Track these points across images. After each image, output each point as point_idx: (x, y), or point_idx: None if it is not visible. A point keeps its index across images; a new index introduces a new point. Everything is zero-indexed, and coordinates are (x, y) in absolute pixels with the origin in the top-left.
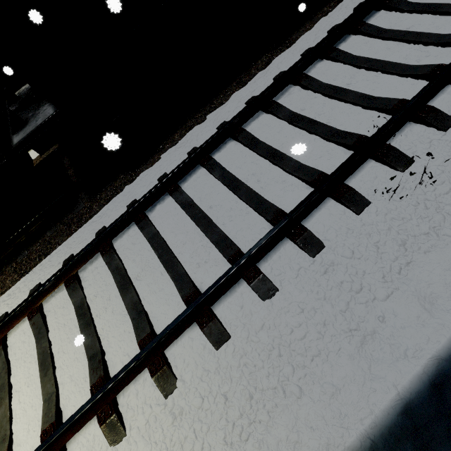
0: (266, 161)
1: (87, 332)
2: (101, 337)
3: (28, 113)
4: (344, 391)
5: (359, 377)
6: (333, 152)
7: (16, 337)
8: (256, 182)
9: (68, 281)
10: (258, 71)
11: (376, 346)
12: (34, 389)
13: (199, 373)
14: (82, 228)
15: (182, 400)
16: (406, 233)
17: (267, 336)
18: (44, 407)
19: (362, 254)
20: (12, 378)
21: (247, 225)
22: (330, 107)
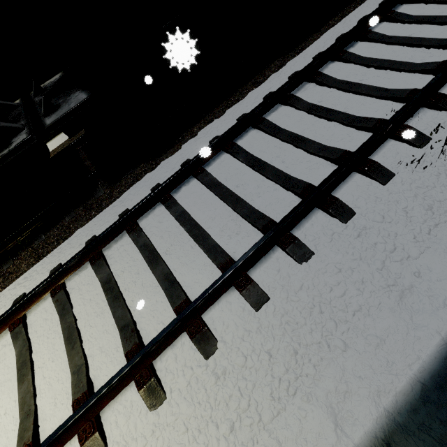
0: (289, 145)
1: (116, 304)
2: (131, 309)
3: (58, 100)
4: (389, 341)
5: (402, 327)
6: (353, 135)
7: (37, 316)
8: (280, 163)
9: (94, 258)
10: (272, 73)
11: (415, 298)
12: (60, 363)
13: (239, 333)
14: (102, 213)
15: (224, 360)
16: (431, 199)
17: (306, 296)
18: (72, 379)
19: (392, 218)
20: (34, 355)
21: (276, 200)
22: (346, 99)
